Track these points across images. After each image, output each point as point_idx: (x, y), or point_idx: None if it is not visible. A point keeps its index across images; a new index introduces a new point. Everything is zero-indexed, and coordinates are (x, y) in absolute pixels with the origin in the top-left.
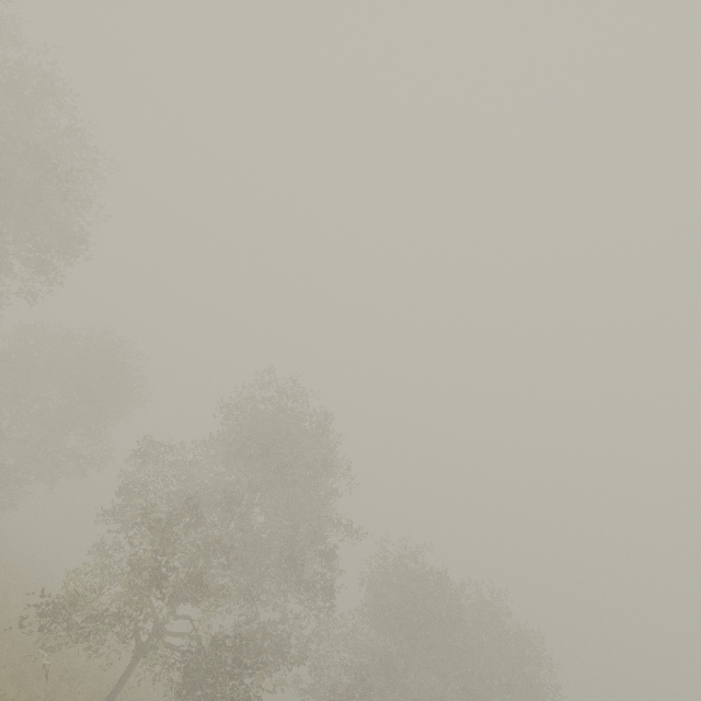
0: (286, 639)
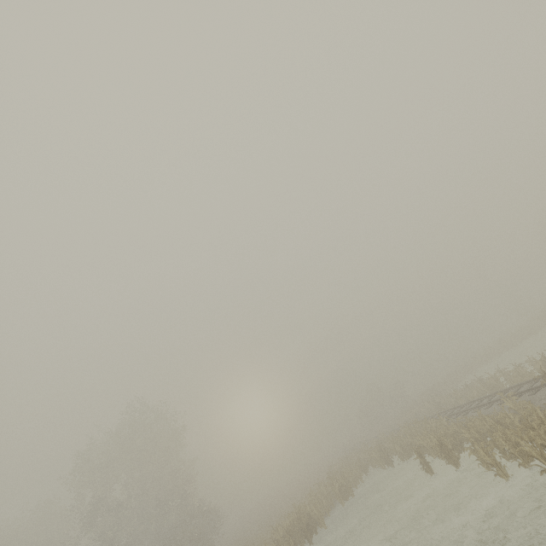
0: None
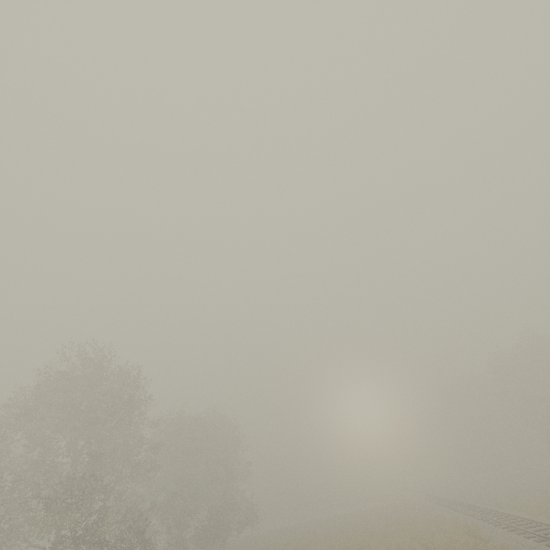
0: (132, 506)
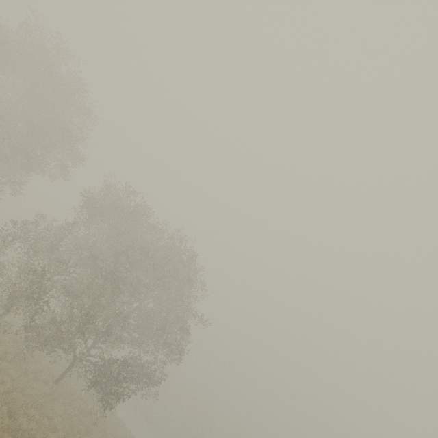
0: None
